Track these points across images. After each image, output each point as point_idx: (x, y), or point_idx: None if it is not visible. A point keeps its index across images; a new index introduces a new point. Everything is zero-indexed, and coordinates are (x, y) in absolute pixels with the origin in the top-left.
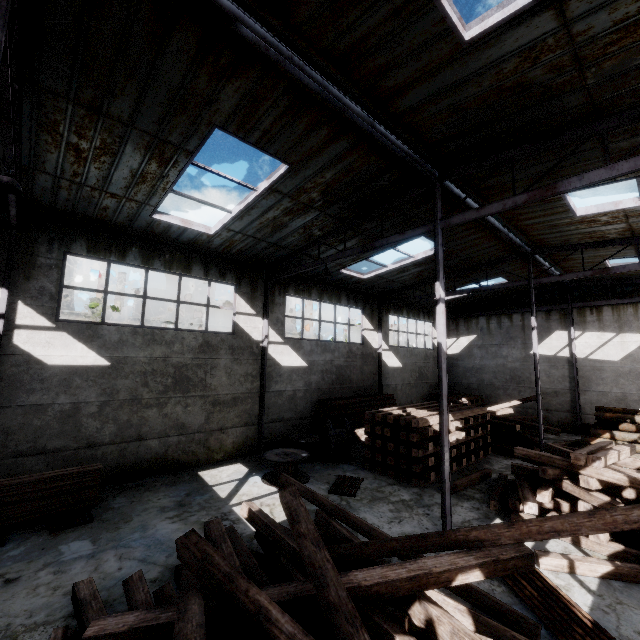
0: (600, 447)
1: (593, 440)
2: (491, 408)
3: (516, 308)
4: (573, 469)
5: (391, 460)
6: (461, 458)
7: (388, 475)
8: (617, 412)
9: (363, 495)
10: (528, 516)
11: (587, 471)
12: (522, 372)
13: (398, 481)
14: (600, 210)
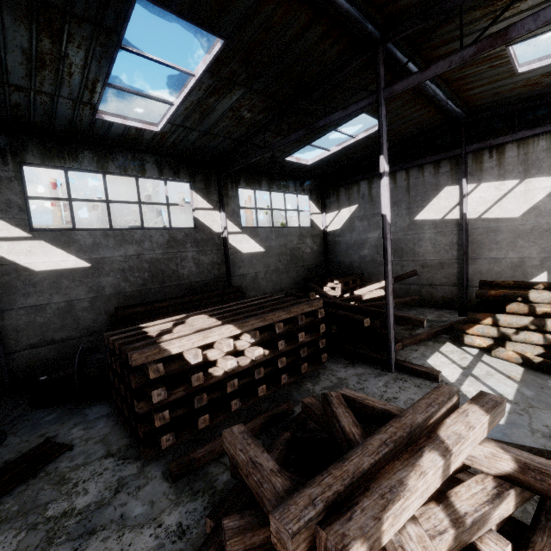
0: (407, 434)
1: (469, 328)
2: (359, 291)
3: (400, 164)
4: None
5: (125, 410)
6: (257, 386)
7: (126, 430)
8: (506, 287)
9: (12, 501)
10: None
11: None
12: (406, 243)
13: (130, 444)
14: None
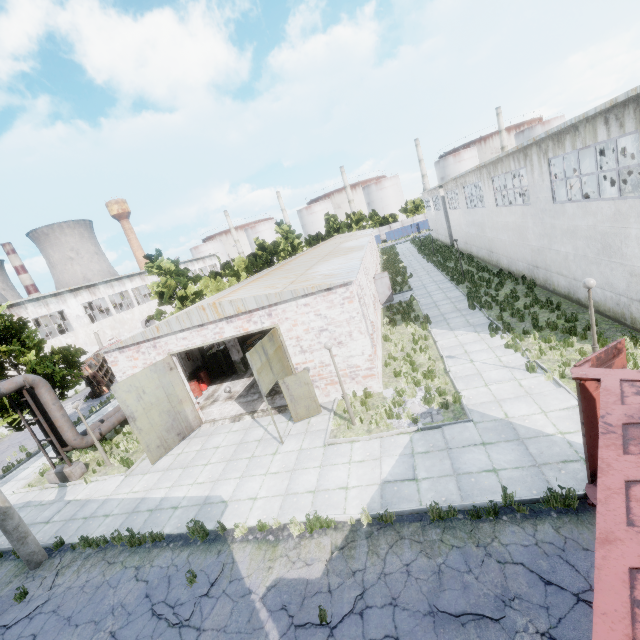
0: None
1: None
2: None
3: None
4: None
5: None
6: None
7: None
8: None
9: None
10: None
11: None
12: None
13: None
14: None
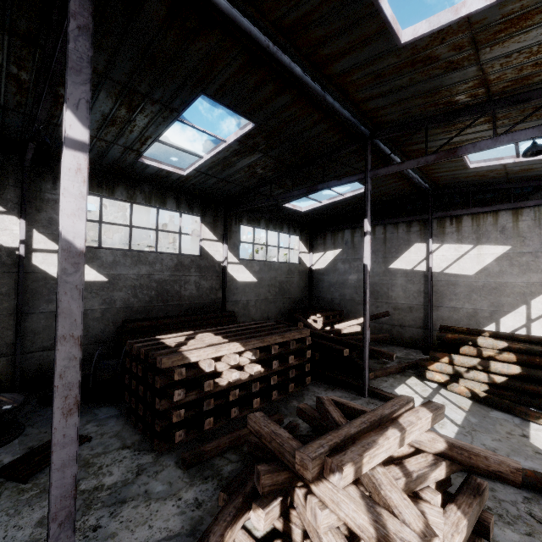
0: (378, 419)
1: (430, 365)
2: (339, 325)
3: (379, 220)
4: (304, 478)
5: (141, 409)
6: (253, 398)
7: (138, 428)
8: (461, 332)
9: (46, 477)
10: (245, 540)
11: (320, 490)
12: (381, 287)
13: (143, 439)
14: (433, 26)
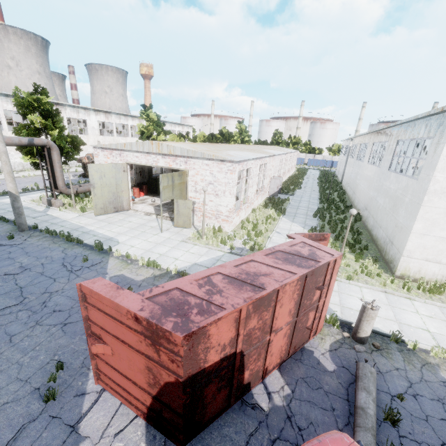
0: None
1: None
2: None
3: None
4: None
5: None
6: None
7: None
8: None
9: None
10: None
11: None
12: None
13: None
14: None
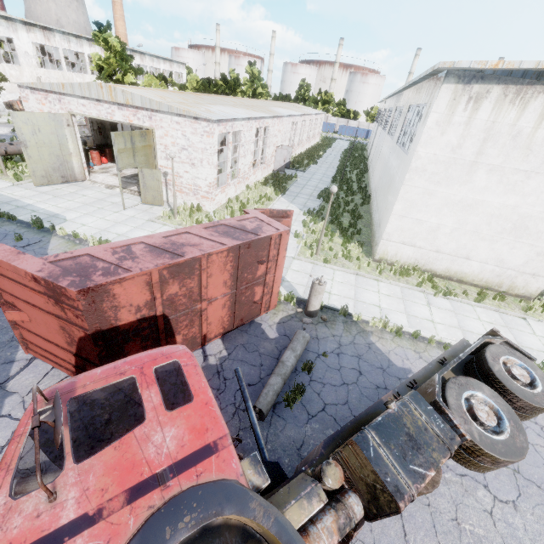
0: None
1: None
2: None
3: None
4: None
5: None
6: None
7: None
8: None
9: None
10: None
11: None
12: None
13: None
14: None
